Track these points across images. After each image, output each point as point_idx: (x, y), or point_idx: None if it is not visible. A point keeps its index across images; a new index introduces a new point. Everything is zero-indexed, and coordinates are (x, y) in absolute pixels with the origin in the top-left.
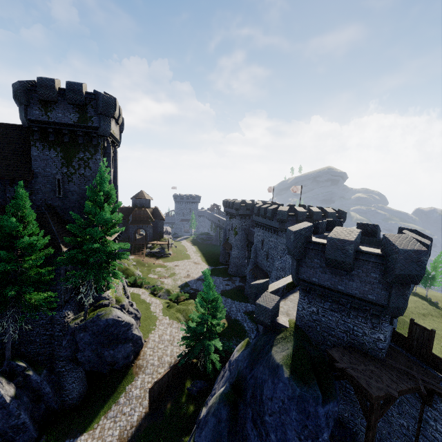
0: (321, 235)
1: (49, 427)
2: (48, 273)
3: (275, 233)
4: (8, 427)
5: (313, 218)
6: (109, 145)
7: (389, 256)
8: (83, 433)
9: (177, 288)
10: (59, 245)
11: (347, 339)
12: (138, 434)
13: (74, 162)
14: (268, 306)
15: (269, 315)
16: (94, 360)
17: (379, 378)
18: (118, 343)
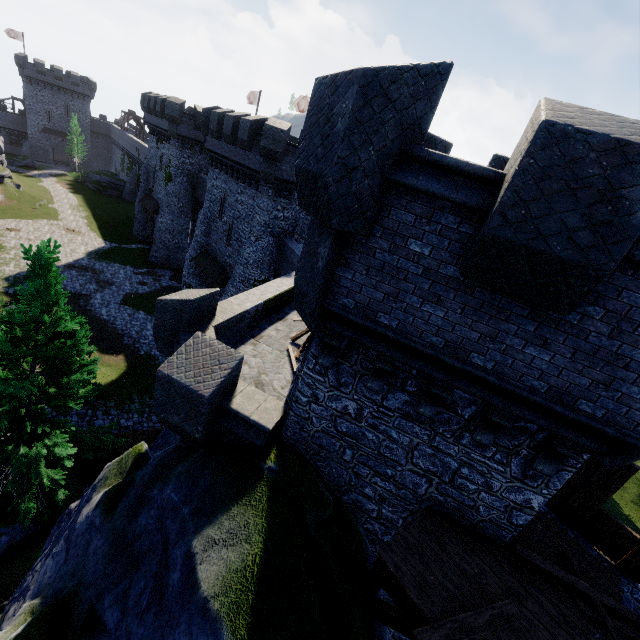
0: None
1: None
2: None
3: (251, 185)
4: None
5: None
6: None
7: None
8: None
9: (0, 282)
10: None
11: (426, 491)
12: None
13: None
14: (201, 388)
15: (200, 415)
16: None
17: None
18: None
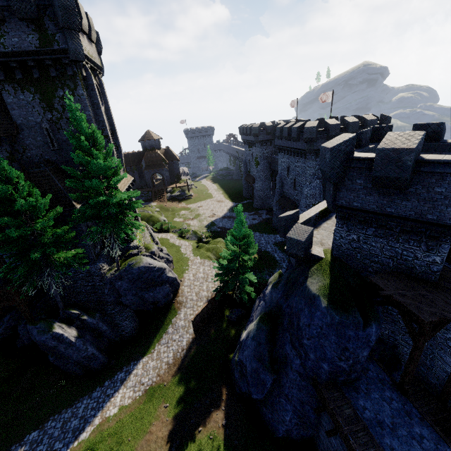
0: (365, 149)
1: (115, 354)
2: (68, 232)
3: (302, 157)
4: (81, 358)
5: (349, 131)
6: (89, 73)
7: None
8: (143, 356)
9: (204, 228)
10: (71, 202)
11: (392, 264)
12: (189, 354)
13: (56, 104)
14: (301, 239)
15: (302, 248)
16: (138, 302)
17: (432, 302)
18: (155, 286)
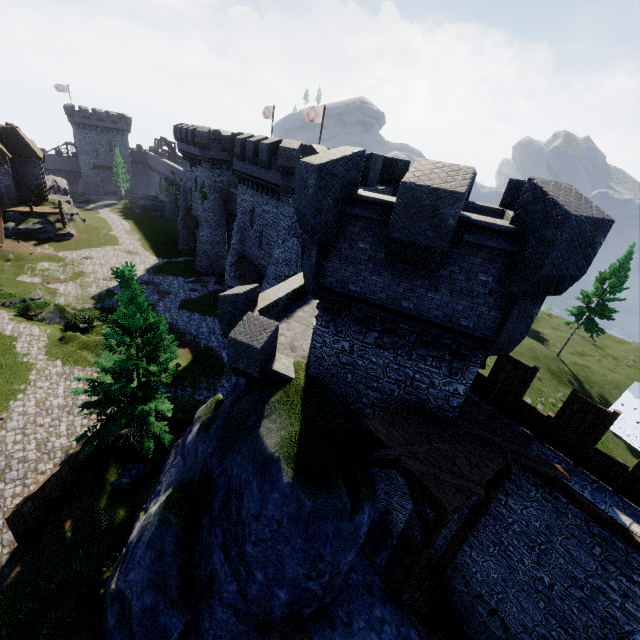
0: (373, 188)
1: None
2: None
3: (274, 197)
4: None
5: None
6: None
7: (535, 234)
8: None
9: (89, 301)
10: None
11: (398, 394)
12: None
13: None
14: (255, 344)
15: (256, 361)
16: None
17: (453, 464)
18: None
